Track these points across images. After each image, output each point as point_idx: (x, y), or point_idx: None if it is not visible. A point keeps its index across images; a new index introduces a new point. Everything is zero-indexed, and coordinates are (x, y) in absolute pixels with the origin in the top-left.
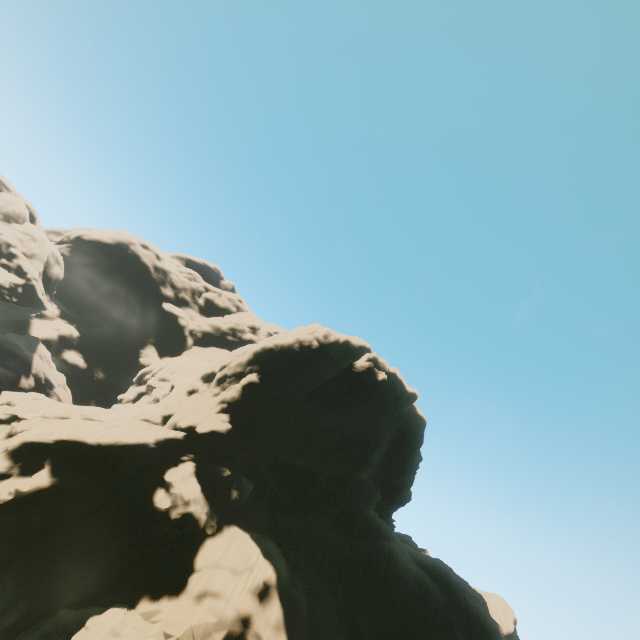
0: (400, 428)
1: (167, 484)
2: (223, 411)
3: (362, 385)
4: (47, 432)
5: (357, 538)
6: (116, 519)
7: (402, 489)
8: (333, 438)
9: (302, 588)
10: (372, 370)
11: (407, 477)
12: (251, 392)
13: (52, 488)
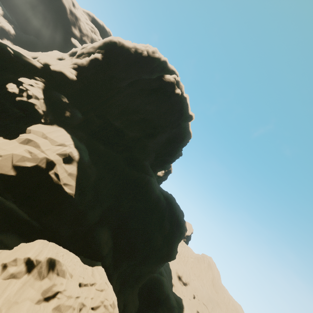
0: (177, 133)
1: (19, 84)
2: (74, 69)
3: (164, 89)
4: None
5: (135, 170)
6: None
7: (166, 162)
8: (138, 116)
9: (94, 172)
10: (174, 85)
11: (171, 158)
12: (95, 64)
13: None
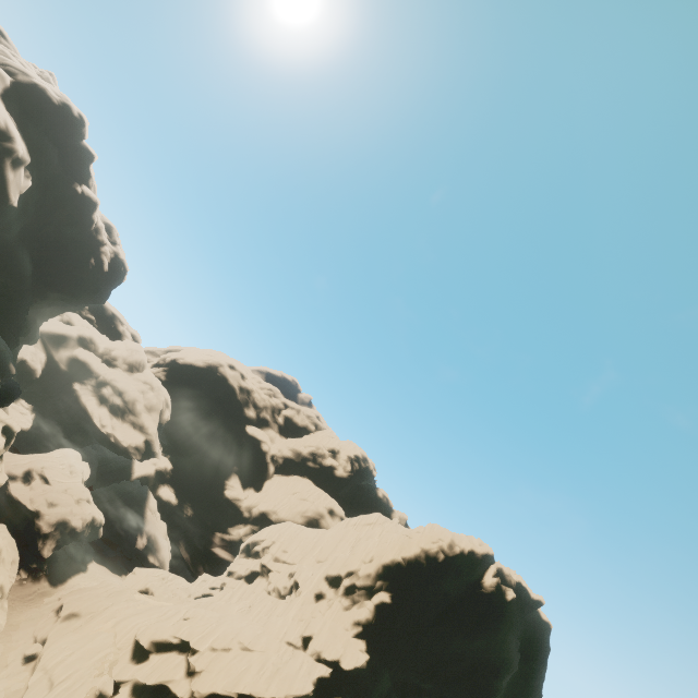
0: (524, 637)
1: None
2: (358, 634)
3: (493, 609)
4: (230, 683)
5: None
6: None
7: None
8: (463, 664)
9: None
10: (500, 587)
11: (534, 696)
12: (384, 614)
13: None
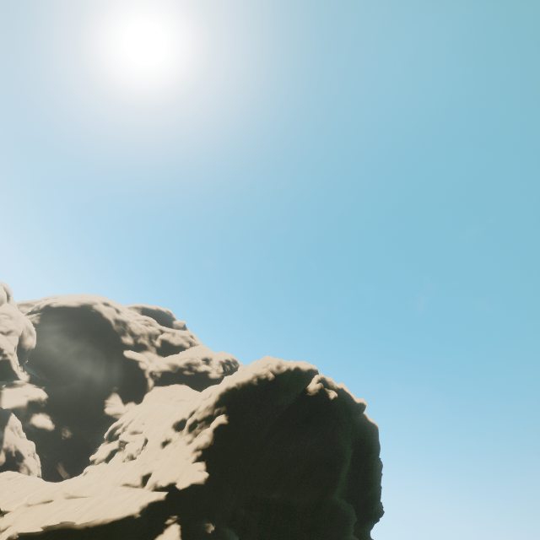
0: (357, 439)
1: None
2: (198, 459)
3: (318, 407)
4: (34, 525)
5: None
6: None
7: (373, 503)
8: (302, 465)
9: None
10: (323, 390)
11: (374, 488)
12: (222, 434)
13: None
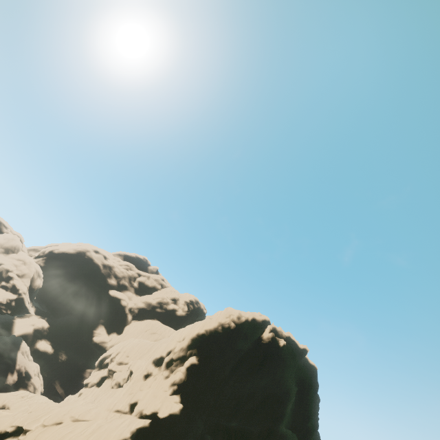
0: (300, 378)
1: None
2: (174, 392)
3: (270, 353)
4: None
5: None
6: None
7: (312, 432)
8: (256, 400)
9: None
10: (274, 339)
11: (313, 420)
12: (193, 372)
13: None
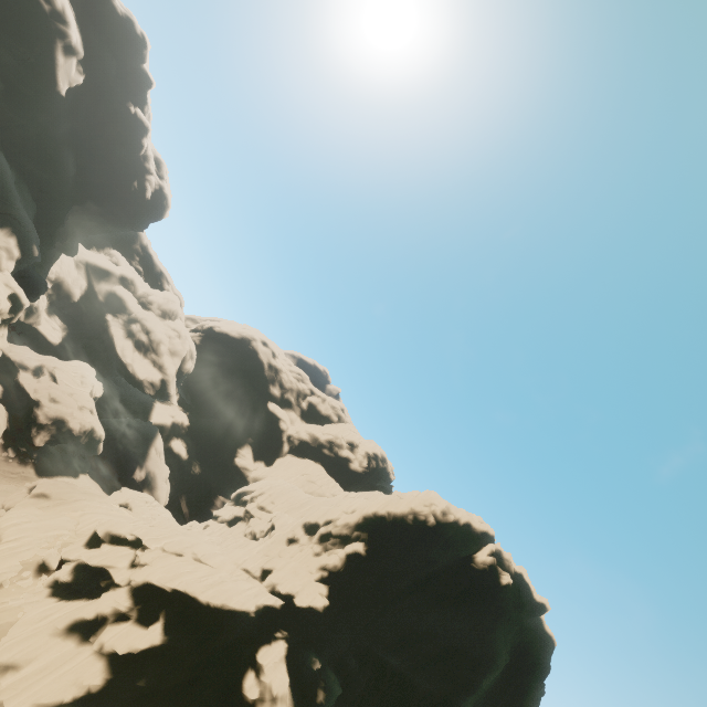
0: (520, 644)
1: (258, 666)
2: (322, 580)
3: (481, 588)
4: (167, 577)
5: None
6: (205, 697)
7: None
8: (437, 644)
9: None
10: (494, 568)
11: None
12: (355, 564)
13: (161, 647)
